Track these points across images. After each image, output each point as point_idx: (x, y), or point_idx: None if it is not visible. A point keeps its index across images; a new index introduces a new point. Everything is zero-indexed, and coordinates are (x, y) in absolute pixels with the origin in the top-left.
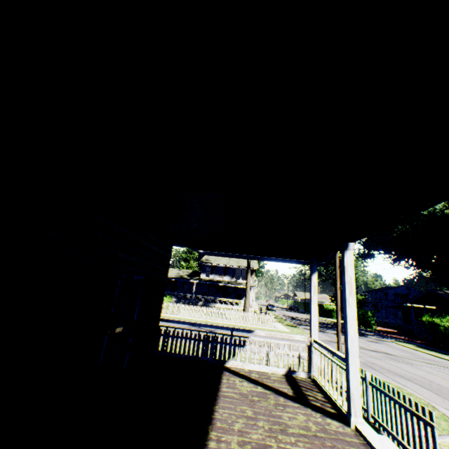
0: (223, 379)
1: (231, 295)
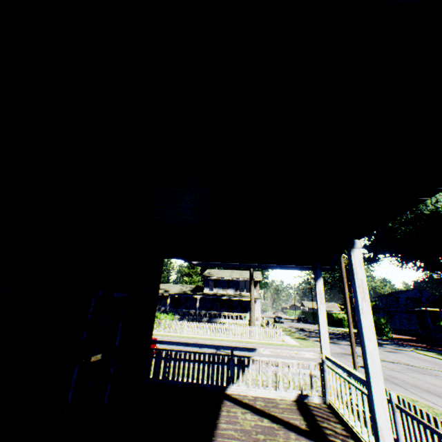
0: (222, 412)
1: (236, 309)
